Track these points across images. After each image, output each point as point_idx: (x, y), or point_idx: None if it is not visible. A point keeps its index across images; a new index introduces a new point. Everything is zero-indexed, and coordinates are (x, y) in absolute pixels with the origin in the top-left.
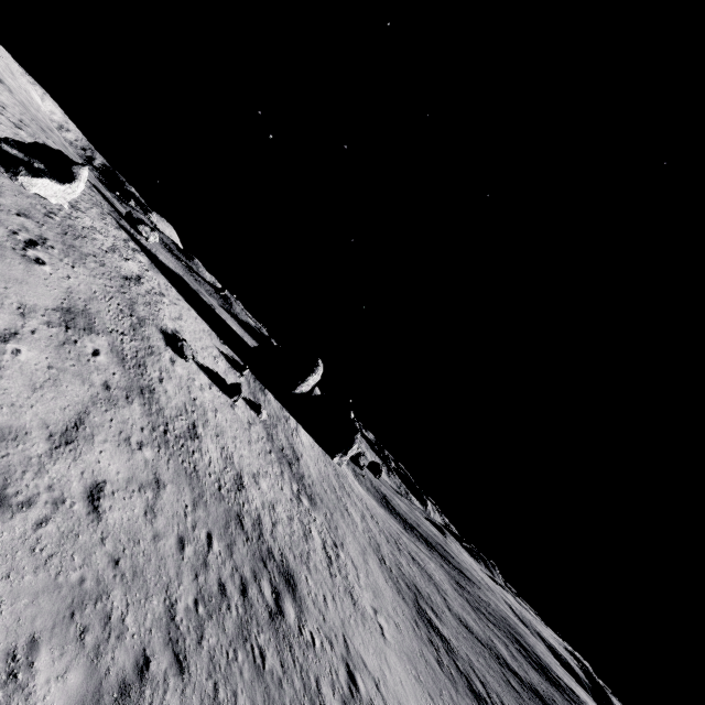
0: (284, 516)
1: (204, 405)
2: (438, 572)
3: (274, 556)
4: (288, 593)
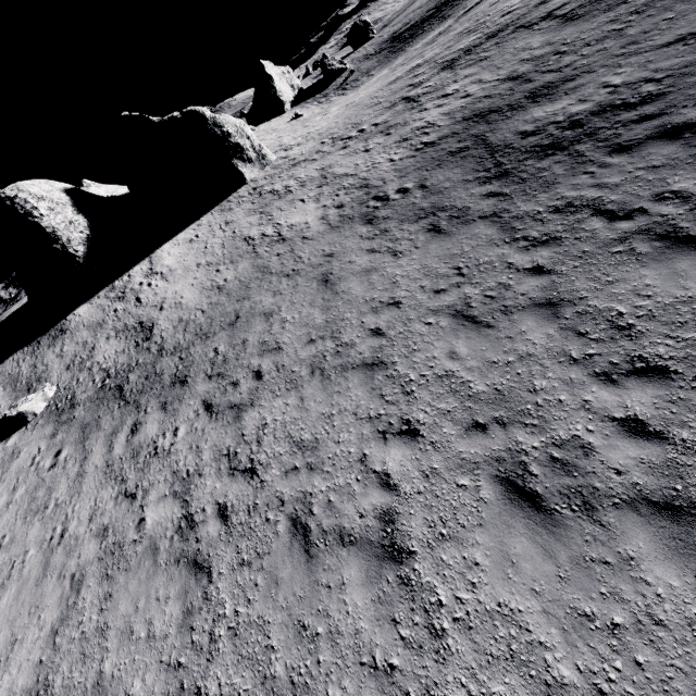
0: (33, 660)
1: None
2: None
3: None
4: None
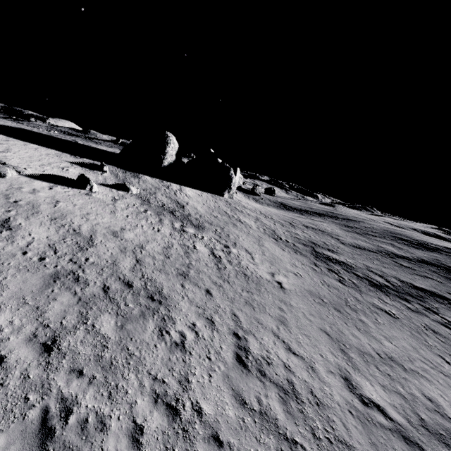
0: (158, 248)
1: (34, 203)
2: (330, 226)
3: (132, 286)
4: (147, 310)
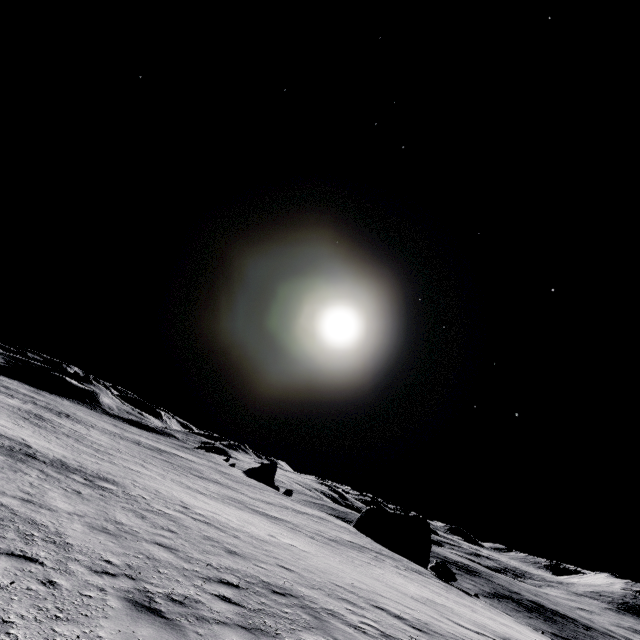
0: None
1: None
2: None
3: None
4: None
